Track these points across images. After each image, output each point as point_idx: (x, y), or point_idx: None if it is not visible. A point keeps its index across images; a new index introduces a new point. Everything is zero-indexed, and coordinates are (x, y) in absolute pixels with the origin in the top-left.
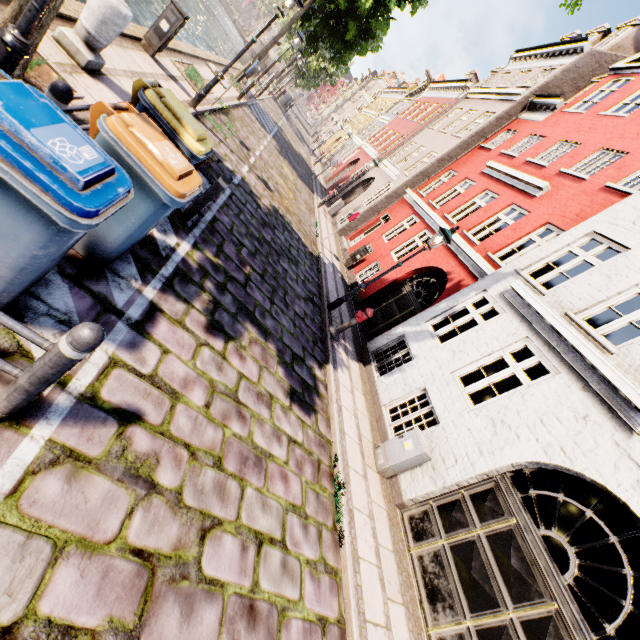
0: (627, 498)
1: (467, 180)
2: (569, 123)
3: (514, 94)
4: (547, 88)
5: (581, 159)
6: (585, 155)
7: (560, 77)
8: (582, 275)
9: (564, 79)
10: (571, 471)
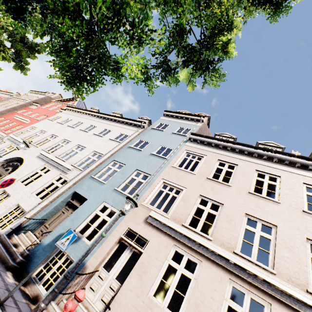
0: (21, 156)
1: (8, 120)
2: (40, 110)
3: (26, 100)
4: (37, 101)
5: (39, 116)
6: (41, 116)
7: (41, 100)
8: (27, 133)
9: (42, 101)
10: (14, 158)
